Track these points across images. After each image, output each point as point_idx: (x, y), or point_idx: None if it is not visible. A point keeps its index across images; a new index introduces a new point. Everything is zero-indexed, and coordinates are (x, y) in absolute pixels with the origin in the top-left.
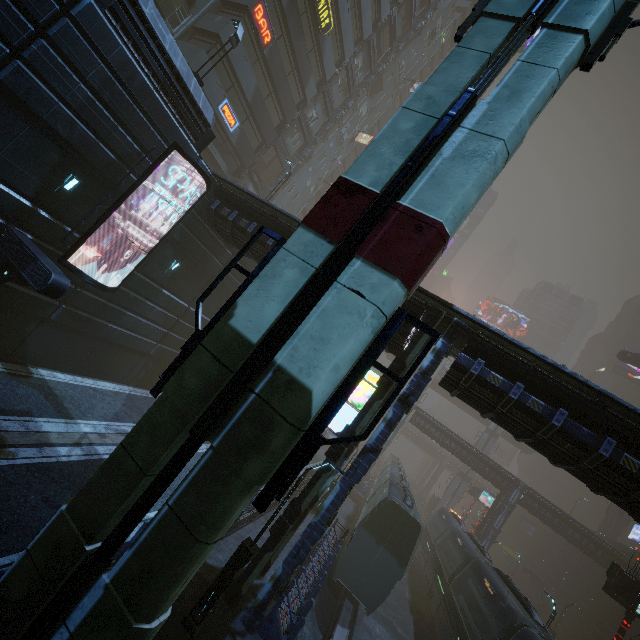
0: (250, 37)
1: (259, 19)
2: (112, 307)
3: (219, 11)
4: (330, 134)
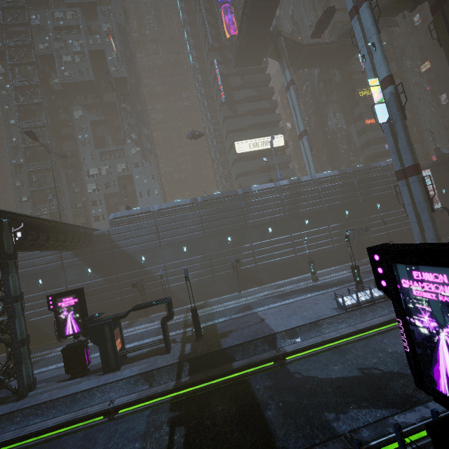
0: (371, 128)
1: (368, 122)
2: (444, 212)
3: (357, 135)
4: (410, 91)
